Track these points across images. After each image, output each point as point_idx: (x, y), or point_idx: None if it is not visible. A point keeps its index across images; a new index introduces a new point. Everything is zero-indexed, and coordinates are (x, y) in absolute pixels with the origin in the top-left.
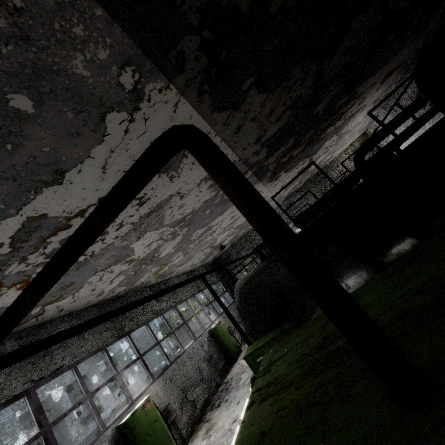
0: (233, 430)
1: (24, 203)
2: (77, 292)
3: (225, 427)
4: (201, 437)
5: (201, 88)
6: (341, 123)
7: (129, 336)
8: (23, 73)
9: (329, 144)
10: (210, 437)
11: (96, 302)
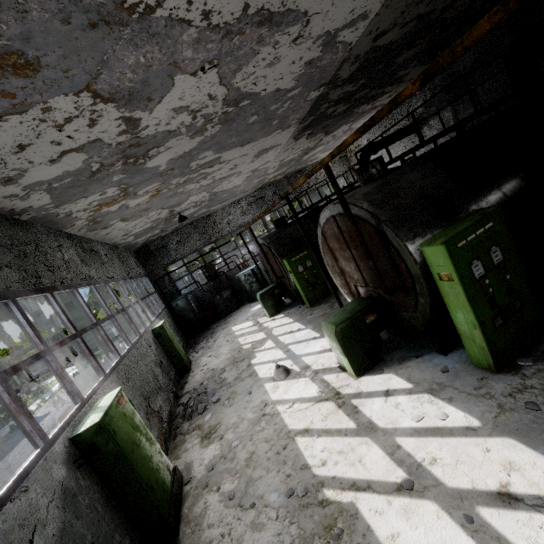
0: (271, 412)
1: None
2: None
3: (250, 417)
4: (198, 447)
5: None
6: (367, 109)
7: (52, 296)
8: None
9: (338, 134)
10: (223, 437)
11: None
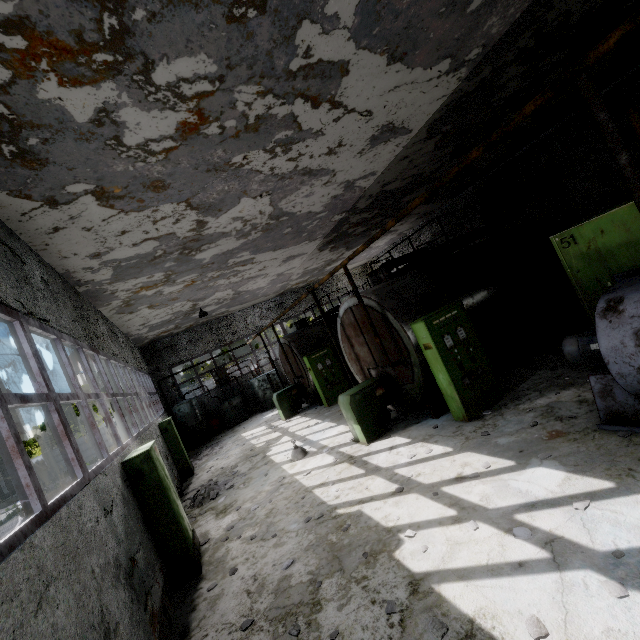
0: (290, 481)
1: (372, 48)
2: (125, 213)
3: (268, 489)
4: (213, 520)
5: (452, 102)
6: None
7: (98, 357)
8: None
9: None
10: (240, 507)
11: (64, 269)
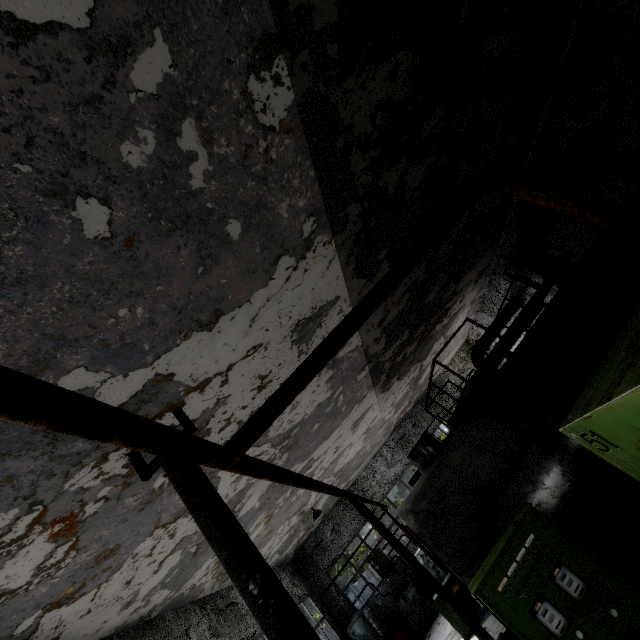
0: None
1: (167, 349)
2: (106, 581)
3: None
4: None
5: (351, 250)
6: (446, 321)
7: None
8: (249, 204)
9: (437, 349)
10: None
11: (112, 629)
